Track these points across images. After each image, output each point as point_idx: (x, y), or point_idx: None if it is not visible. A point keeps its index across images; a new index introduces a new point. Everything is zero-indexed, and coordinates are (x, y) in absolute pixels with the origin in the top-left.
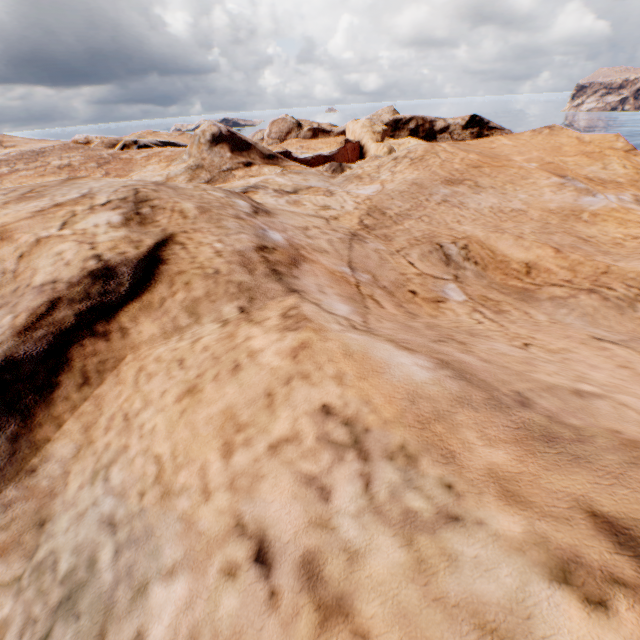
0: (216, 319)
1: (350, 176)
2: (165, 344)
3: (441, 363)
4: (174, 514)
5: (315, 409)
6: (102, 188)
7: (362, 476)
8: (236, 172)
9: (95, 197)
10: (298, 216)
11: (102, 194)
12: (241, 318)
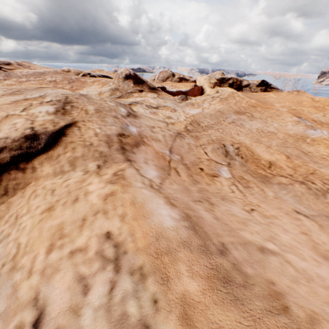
0: (84, 169)
1: (188, 103)
2: (52, 179)
3: (185, 217)
4: (11, 282)
5: (102, 233)
6: (51, 93)
7: (111, 282)
8: (134, 94)
9: (45, 98)
10: (152, 120)
11: (49, 96)
12: (95, 171)
